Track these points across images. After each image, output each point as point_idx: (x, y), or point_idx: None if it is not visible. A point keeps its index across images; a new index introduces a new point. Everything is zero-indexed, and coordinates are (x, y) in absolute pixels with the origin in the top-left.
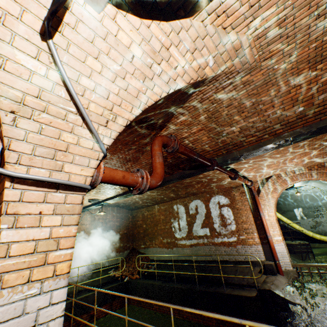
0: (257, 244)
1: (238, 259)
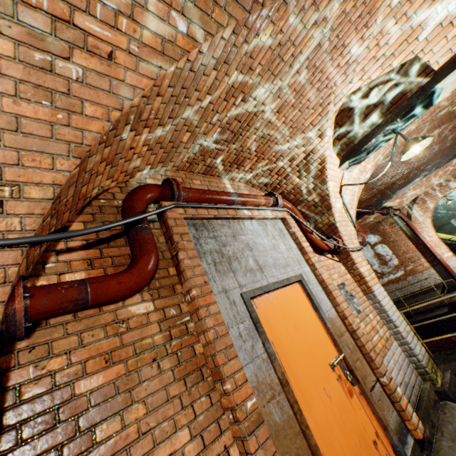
0: (428, 269)
1: (413, 291)
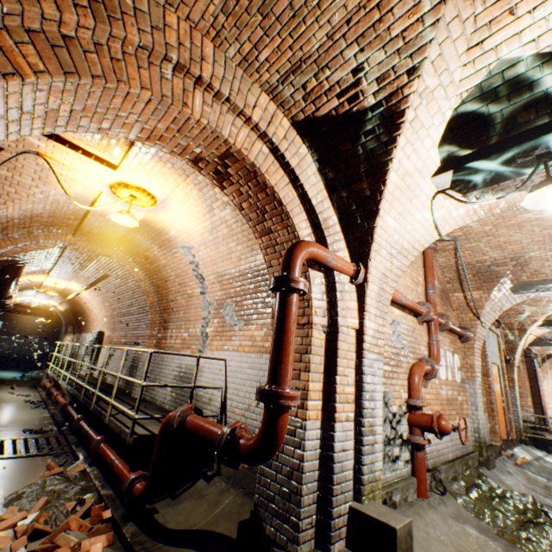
0: (528, 407)
1: None
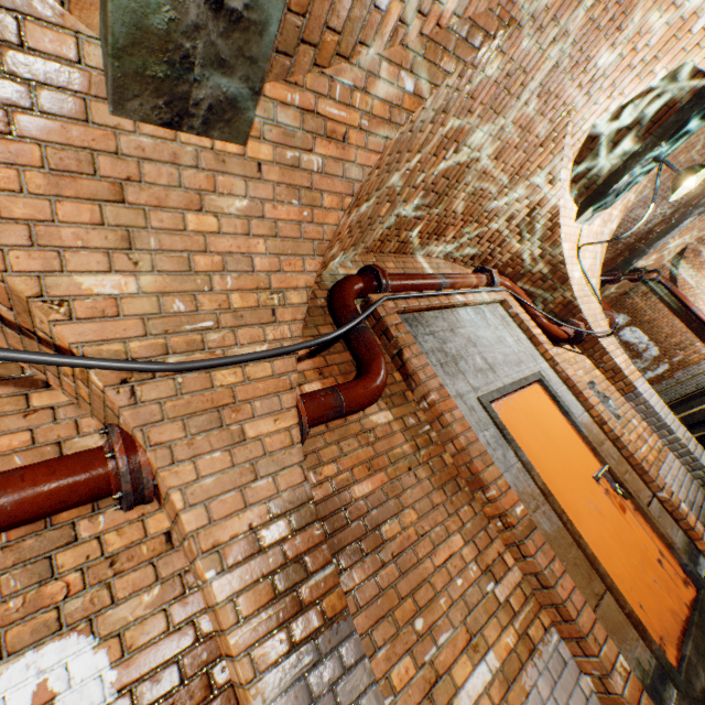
0: None
1: (685, 393)
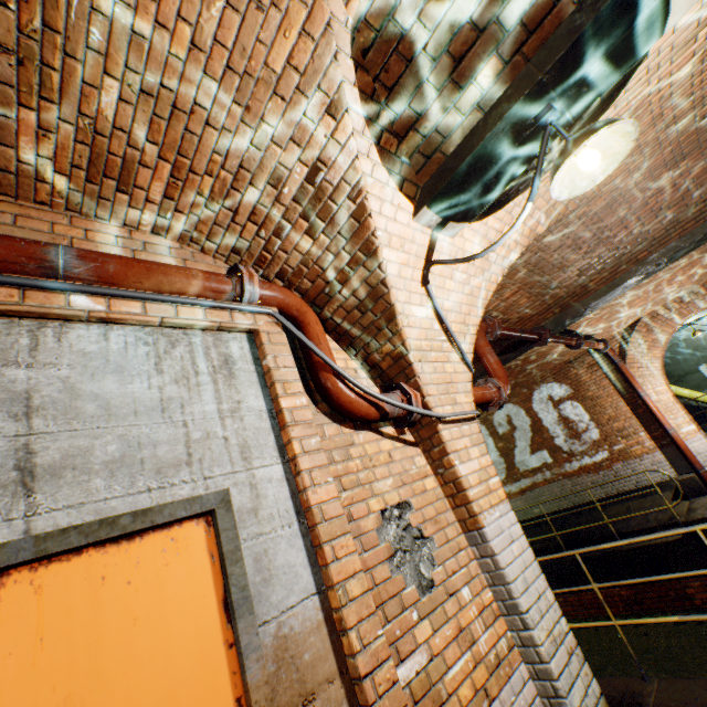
0: (651, 452)
1: (623, 490)
